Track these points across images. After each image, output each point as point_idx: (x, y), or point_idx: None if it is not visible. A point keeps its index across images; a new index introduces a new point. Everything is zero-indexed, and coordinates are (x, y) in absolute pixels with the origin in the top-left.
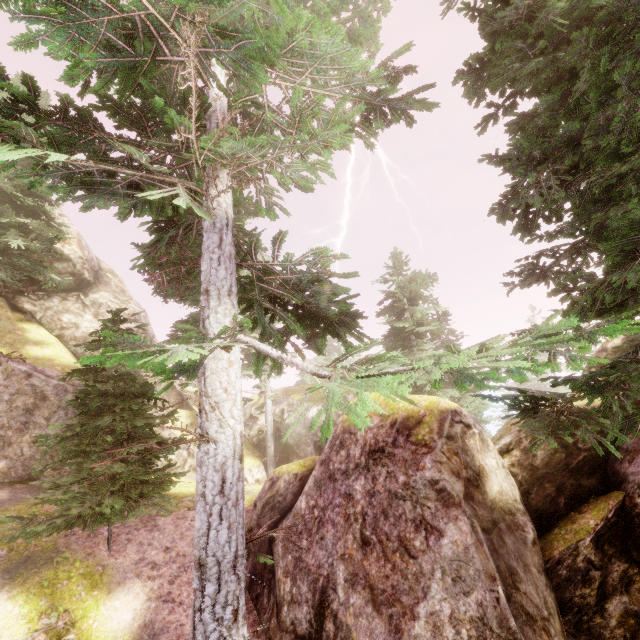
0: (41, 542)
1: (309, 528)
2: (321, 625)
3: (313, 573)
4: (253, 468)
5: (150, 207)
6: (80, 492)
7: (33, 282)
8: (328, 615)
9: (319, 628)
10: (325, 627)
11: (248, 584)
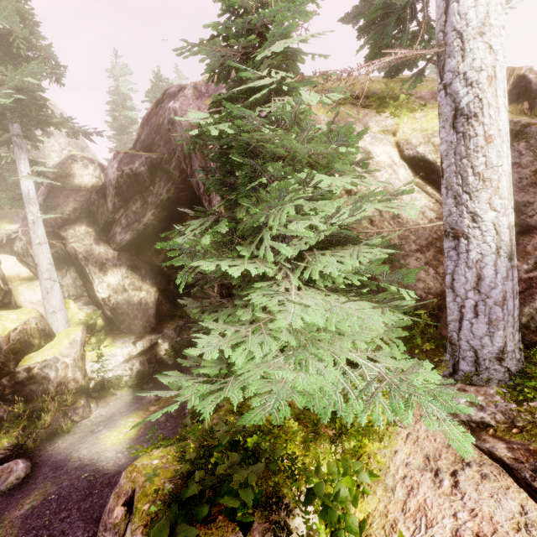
0: None
1: None
2: None
3: None
4: None
5: None
6: None
7: None
8: None
9: None
10: None
11: None
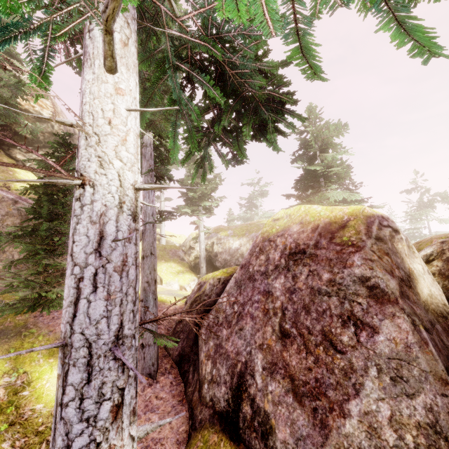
0: (15, 320)
1: (229, 320)
2: (238, 406)
3: (231, 359)
4: (190, 282)
5: None
6: (28, 279)
7: (22, 138)
8: (245, 398)
9: (236, 409)
10: (242, 409)
11: (177, 362)
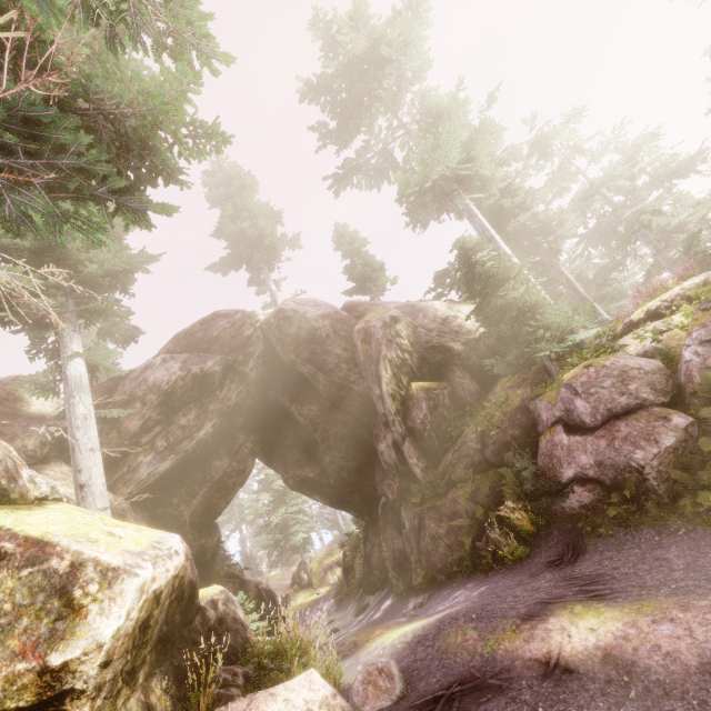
0: None
1: None
2: None
3: None
4: None
5: None
6: None
7: None
8: None
9: None
10: None
11: None
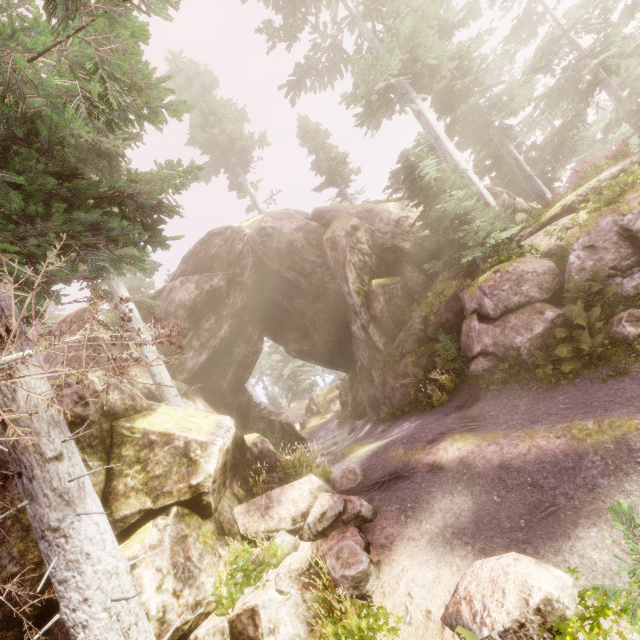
0: None
1: None
2: None
3: None
4: None
5: None
6: None
7: None
8: None
9: None
10: None
11: None
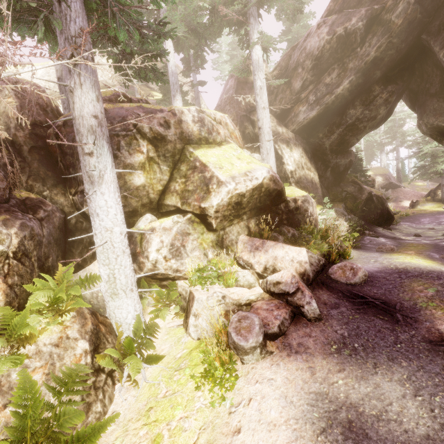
0: None
1: None
2: None
3: None
4: None
5: (151, 13)
6: None
7: None
8: None
9: None
10: None
11: None
